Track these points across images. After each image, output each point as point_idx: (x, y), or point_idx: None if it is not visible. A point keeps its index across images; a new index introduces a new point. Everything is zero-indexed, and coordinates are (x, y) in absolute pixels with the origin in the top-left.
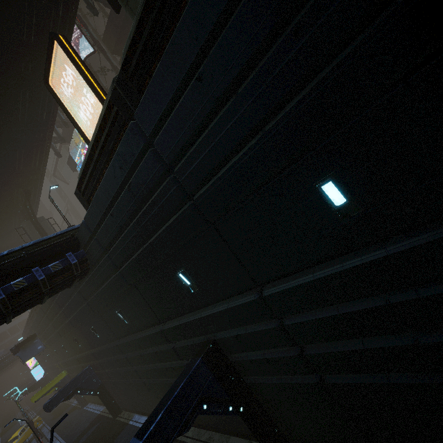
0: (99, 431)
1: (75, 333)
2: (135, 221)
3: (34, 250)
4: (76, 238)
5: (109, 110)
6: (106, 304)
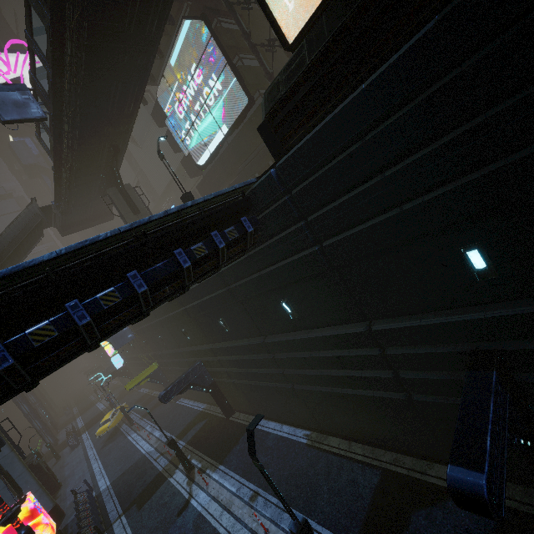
0: (210, 428)
1: (185, 325)
2: (409, 162)
3: (209, 207)
4: (249, 198)
5: None
6: (261, 293)
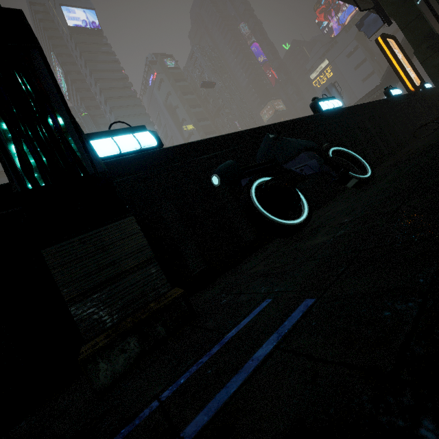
0: None
1: None
2: None
3: None
4: None
5: None
6: None
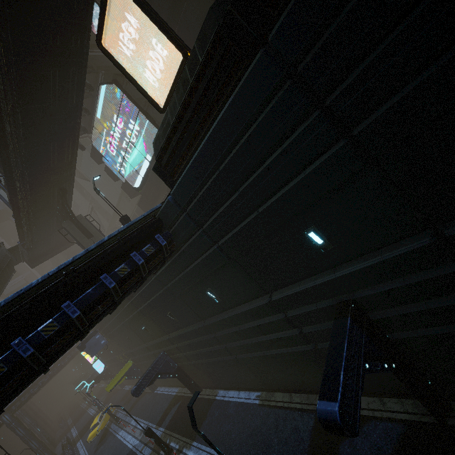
0: (183, 409)
1: (144, 323)
2: (250, 181)
3: (126, 234)
4: (159, 219)
5: (212, 48)
6: (191, 286)
